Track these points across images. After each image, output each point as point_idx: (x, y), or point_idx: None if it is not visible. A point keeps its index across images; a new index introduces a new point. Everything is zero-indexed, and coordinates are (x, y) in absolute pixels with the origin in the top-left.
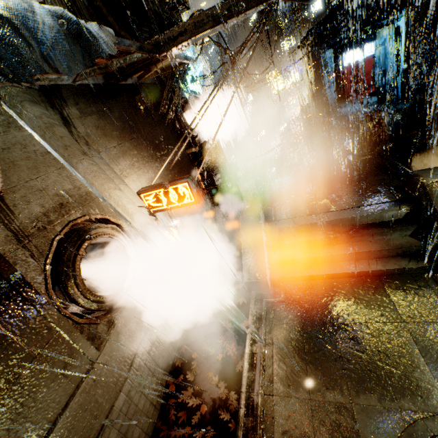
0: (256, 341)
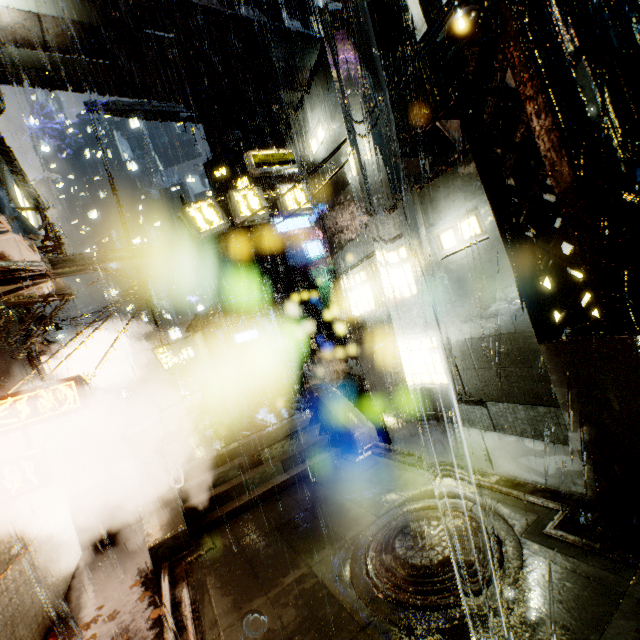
0: (181, 603)
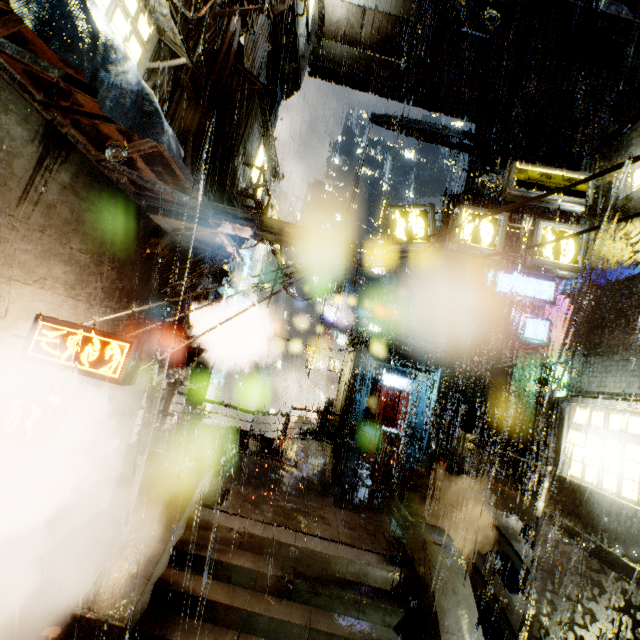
0: None
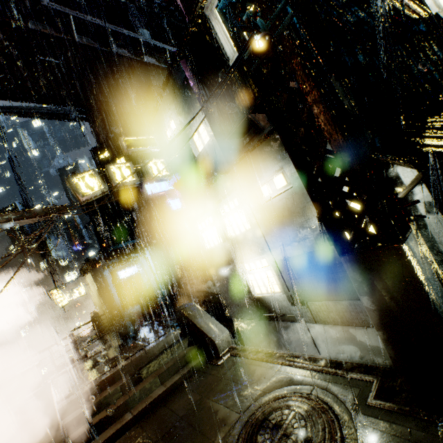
0: None
